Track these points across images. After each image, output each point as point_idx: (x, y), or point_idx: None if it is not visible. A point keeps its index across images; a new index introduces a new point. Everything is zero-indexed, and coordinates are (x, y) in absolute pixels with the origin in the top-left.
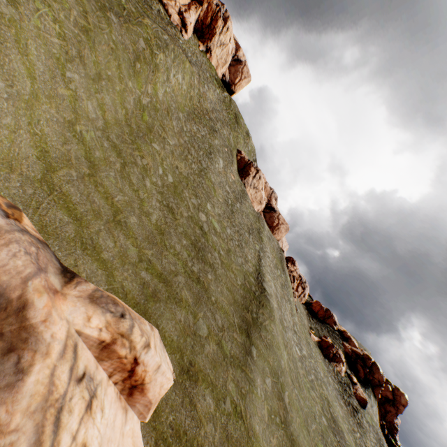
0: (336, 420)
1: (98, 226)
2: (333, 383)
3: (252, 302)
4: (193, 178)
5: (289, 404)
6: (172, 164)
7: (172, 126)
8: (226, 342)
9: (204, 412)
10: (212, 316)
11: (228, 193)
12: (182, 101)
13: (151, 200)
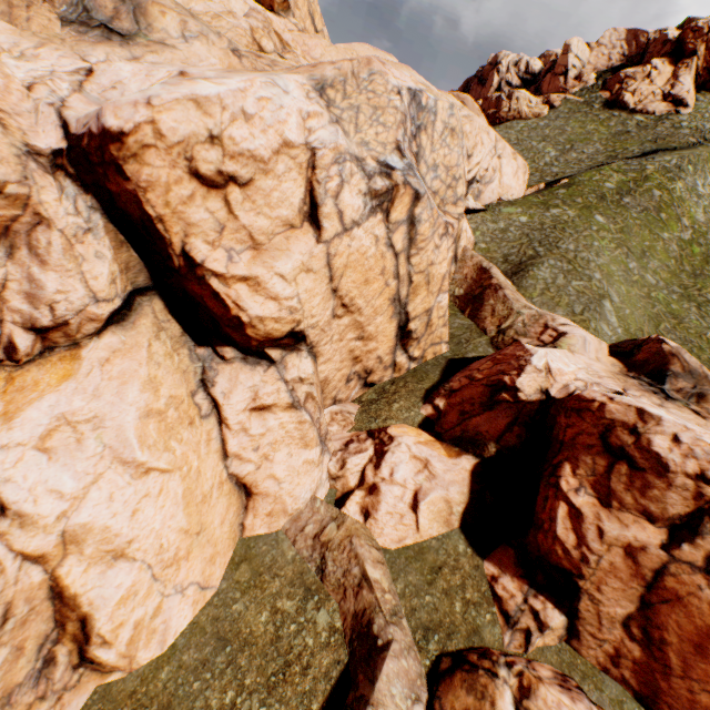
0: None
1: (704, 357)
2: None
3: None
4: None
5: None
6: None
7: None
8: None
9: None
10: None
11: None
12: None
13: None
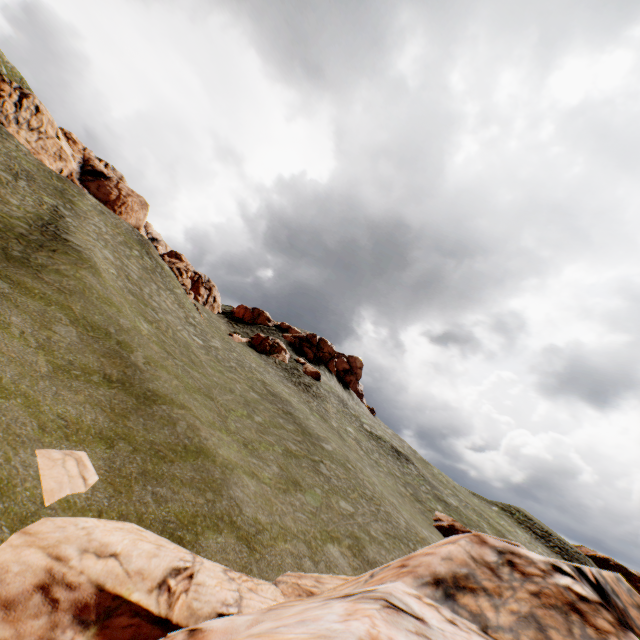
0: (278, 395)
1: None
2: (276, 373)
3: (10, 241)
4: None
5: (148, 366)
6: None
7: None
8: None
9: None
10: None
11: None
12: None
13: None
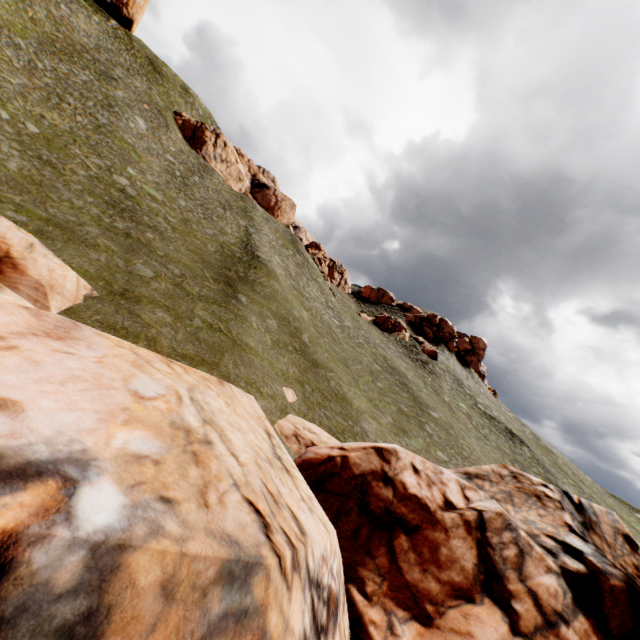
0: (396, 368)
1: None
2: (396, 349)
3: (237, 265)
4: (84, 134)
5: (311, 343)
6: (28, 111)
7: (6, 57)
8: (191, 287)
9: (156, 321)
10: (162, 266)
11: (172, 164)
12: (14, 23)
13: None
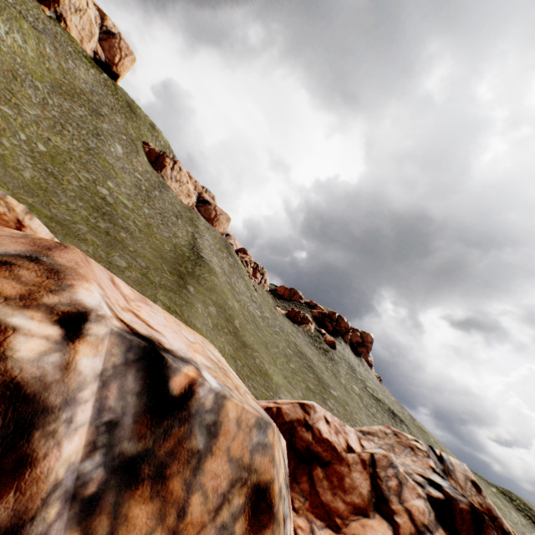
0: (304, 353)
1: None
2: (304, 338)
3: (186, 262)
4: (78, 154)
5: (241, 328)
6: (40, 134)
7: (27, 95)
8: (154, 277)
9: None
10: (132, 259)
11: (140, 180)
12: (35, 71)
13: (17, 159)
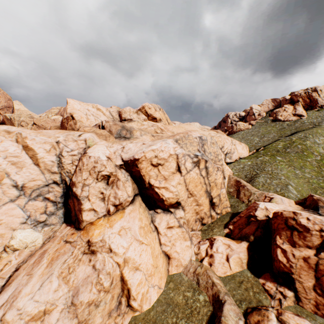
0: None
1: None
2: None
3: None
4: None
5: None
6: None
7: None
8: None
9: None
10: None
11: None
12: None
13: None
